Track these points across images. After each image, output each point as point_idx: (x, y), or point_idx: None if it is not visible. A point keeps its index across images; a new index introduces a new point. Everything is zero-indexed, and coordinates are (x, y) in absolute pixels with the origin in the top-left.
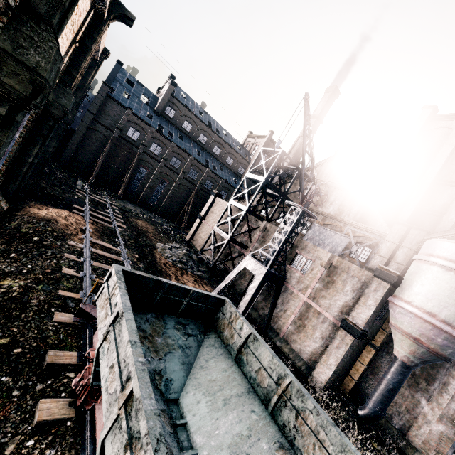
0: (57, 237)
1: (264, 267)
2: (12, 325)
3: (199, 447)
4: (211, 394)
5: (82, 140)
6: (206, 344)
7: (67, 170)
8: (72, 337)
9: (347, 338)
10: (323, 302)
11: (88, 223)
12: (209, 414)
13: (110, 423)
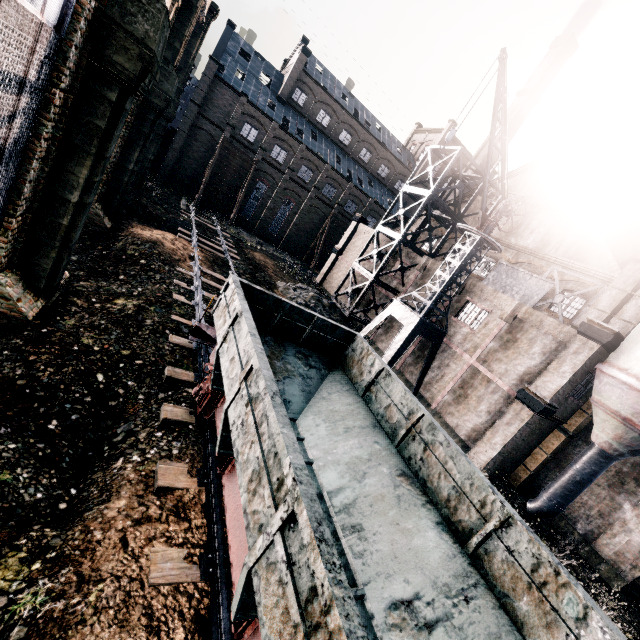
0: (165, 262)
1: (417, 315)
2: (131, 340)
3: (315, 458)
4: (332, 421)
5: (185, 144)
6: (330, 379)
7: (169, 186)
8: (188, 359)
9: (523, 412)
10: (497, 367)
11: (197, 250)
12: (328, 437)
13: (232, 396)
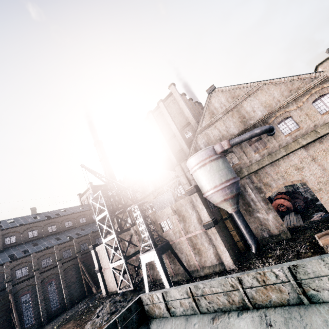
0: None
1: (152, 250)
2: None
3: None
4: None
5: None
6: None
7: None
8: None
9: (213, 230)
10: (191, 229)
11: None
12: None
13: None
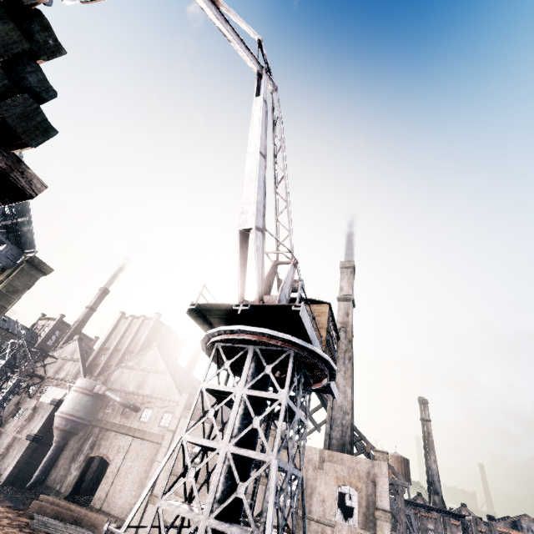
0: None
1: None
2: None
3: None
4: None
5: None
6: None
7: None
8: None
9: (27, 443)
10: (25, 431)
11: None
12: None
13: None
